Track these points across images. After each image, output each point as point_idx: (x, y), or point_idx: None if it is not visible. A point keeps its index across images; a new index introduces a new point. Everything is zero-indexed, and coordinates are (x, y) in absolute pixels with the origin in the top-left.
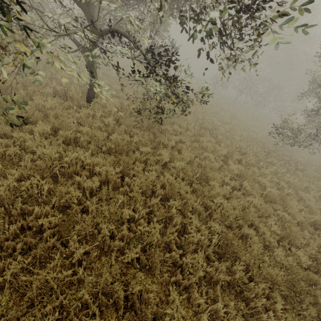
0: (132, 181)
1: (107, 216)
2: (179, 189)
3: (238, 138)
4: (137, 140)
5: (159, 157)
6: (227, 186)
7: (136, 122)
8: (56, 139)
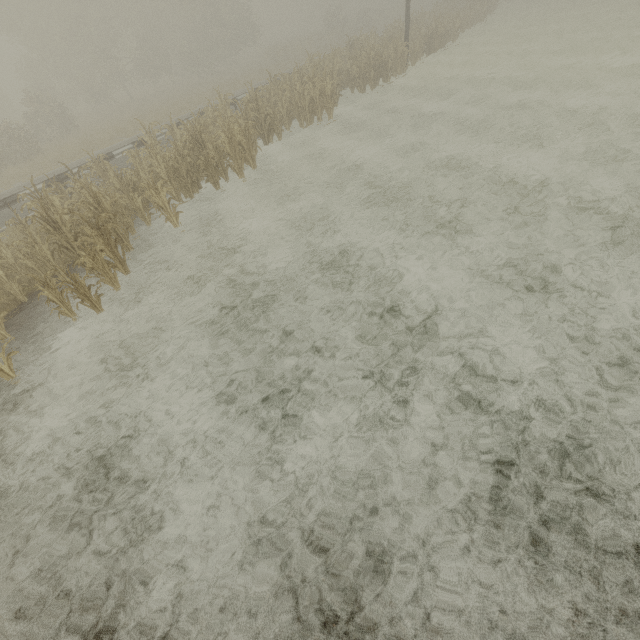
0: None
1: None
2: None
3: None
4: None
5: None
6: None
7: None
8: None
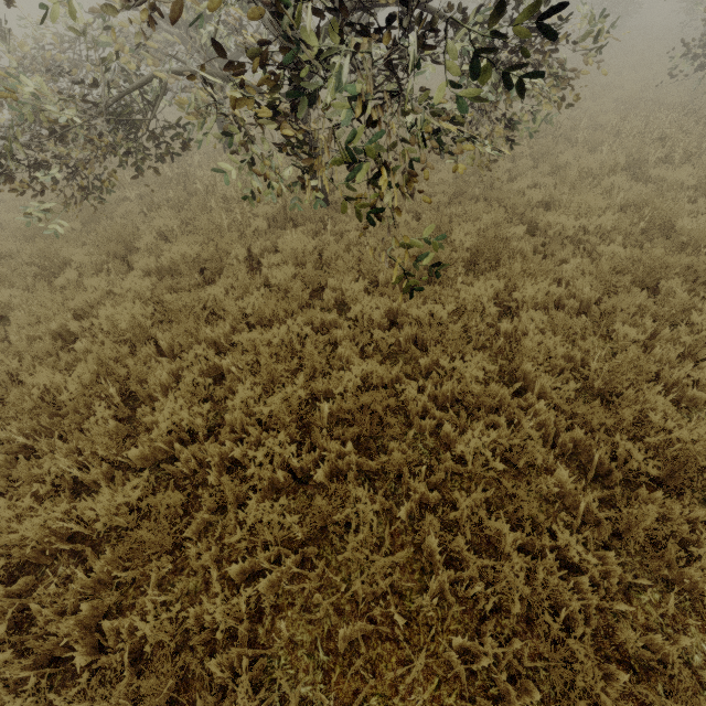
0: (570, 289)
1: (597, 356)
2: (664, 258)
3: (615, 118)
4: (489, 222)
5: (553, 230)
6: (705, 215)
7: (441, 195)
8: (372, 295)
